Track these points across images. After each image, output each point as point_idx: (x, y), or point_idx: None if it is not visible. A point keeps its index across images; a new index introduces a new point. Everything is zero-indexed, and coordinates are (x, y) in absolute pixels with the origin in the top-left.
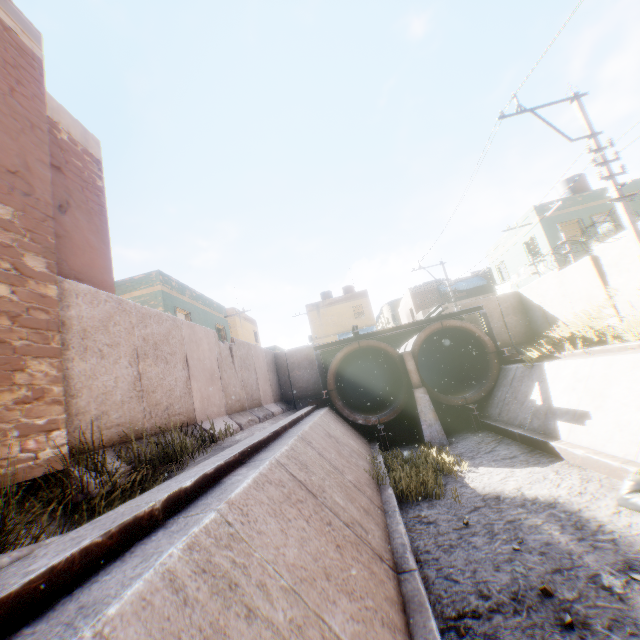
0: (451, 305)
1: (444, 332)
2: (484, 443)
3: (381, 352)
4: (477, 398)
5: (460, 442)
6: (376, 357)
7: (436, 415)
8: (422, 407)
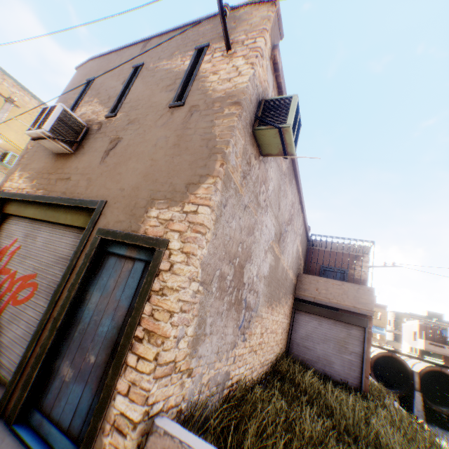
0: (446, 347)
1: (438, 371)
2: (444, 433)
3: (400, 362)
4: (447, 413)
5: (431, 426)
6: (391, 358)
7: (422, 407)
8: (416, 400)
